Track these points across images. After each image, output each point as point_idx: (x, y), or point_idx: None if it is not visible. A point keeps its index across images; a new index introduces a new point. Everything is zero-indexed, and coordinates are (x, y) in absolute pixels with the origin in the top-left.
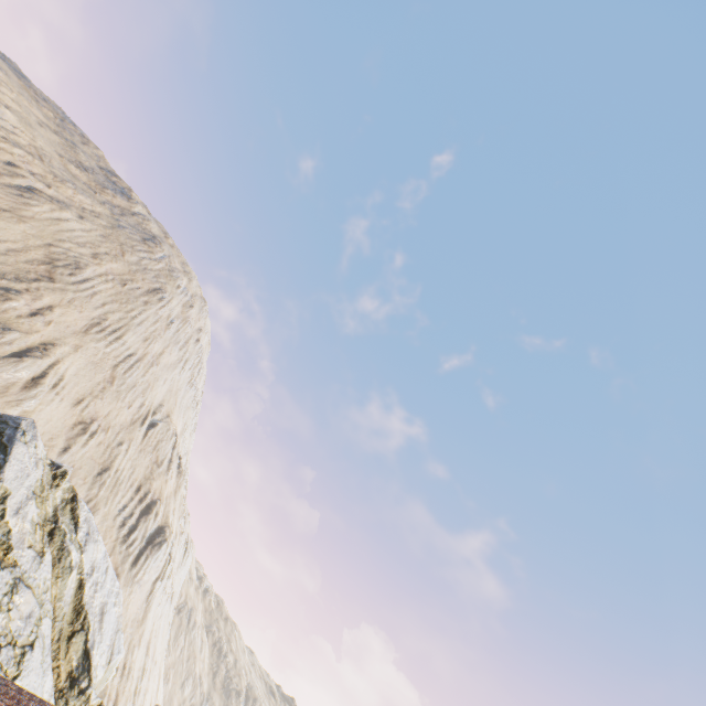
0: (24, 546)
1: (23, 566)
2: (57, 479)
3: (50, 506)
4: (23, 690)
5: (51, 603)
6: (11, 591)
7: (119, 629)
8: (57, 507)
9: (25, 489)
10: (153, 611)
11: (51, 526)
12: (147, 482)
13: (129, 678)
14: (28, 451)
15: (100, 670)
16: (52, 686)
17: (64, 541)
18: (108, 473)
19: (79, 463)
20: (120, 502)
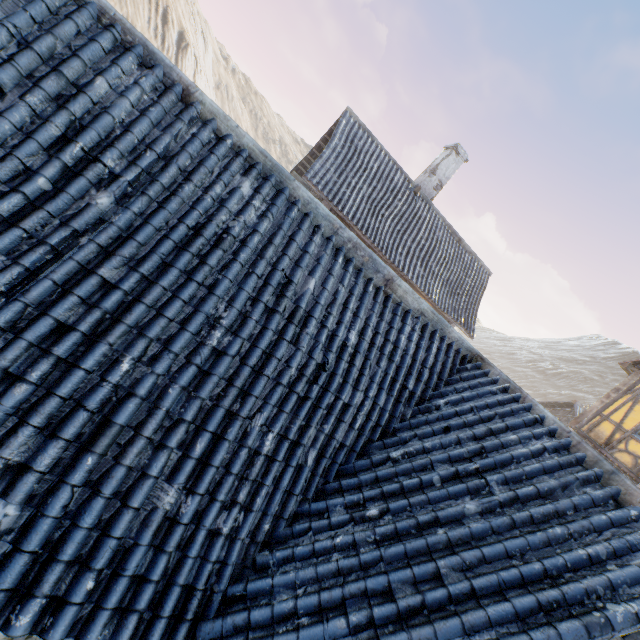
0: None
1: None
2: None
3: None
4: None
5: None
6: None
7: None
8: None
9: None
10: None
11: None
12: None
13: None
14: None
15: None
16: None
17: None
18: None
19: None
20: (145, 16)
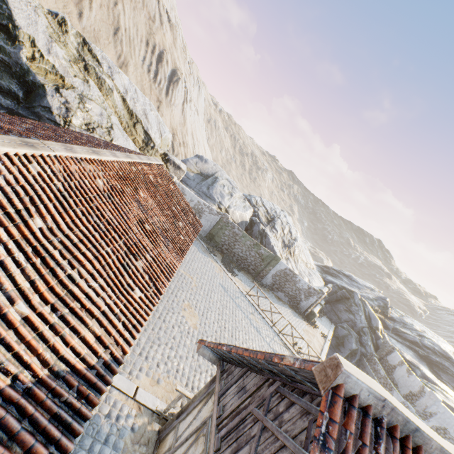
0: (71, 76)
1: (79, 88)
2: (63, 26)
3: (72, 50)
4: (110, 143)
5: (110, 109)
6: (81, 102)
7: (160, 123)
8: (78, 50)
9: (42, 35)
10: (188, 120)
11: (83, 64)
12: (150, 38)
13: (188, 148)
14: (20, 0)
15: (157, 140)
16: (134, 145)
17: (96, 73)
18: (120, 33)
19: (97, 27)
20: (140, 55)
